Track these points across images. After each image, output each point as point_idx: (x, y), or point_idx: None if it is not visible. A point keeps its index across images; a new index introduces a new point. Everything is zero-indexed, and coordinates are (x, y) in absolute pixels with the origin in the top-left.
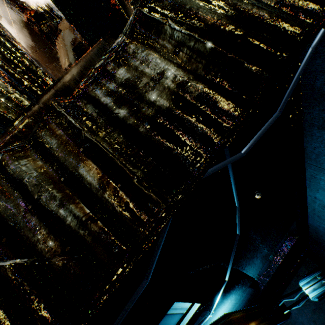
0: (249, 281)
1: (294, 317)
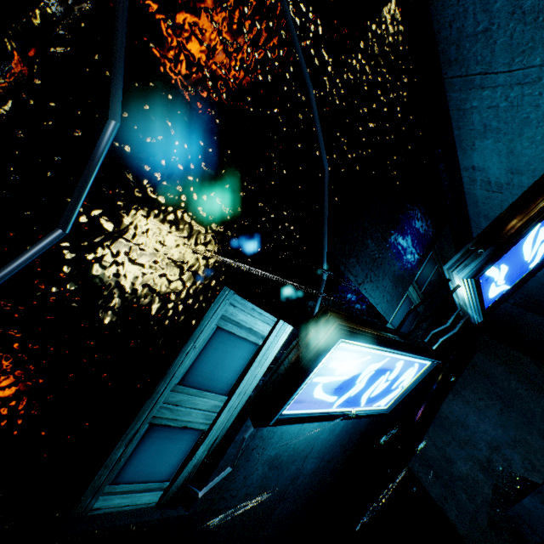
0: (378, 322)
1: (473, 426)
